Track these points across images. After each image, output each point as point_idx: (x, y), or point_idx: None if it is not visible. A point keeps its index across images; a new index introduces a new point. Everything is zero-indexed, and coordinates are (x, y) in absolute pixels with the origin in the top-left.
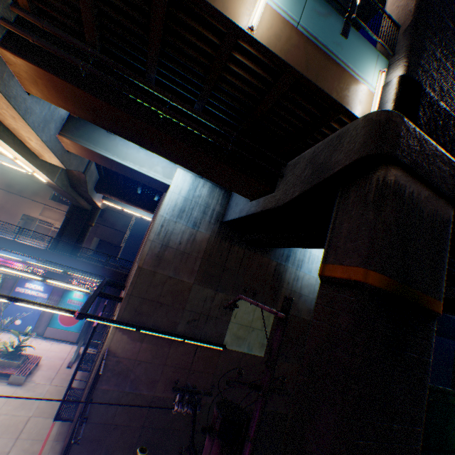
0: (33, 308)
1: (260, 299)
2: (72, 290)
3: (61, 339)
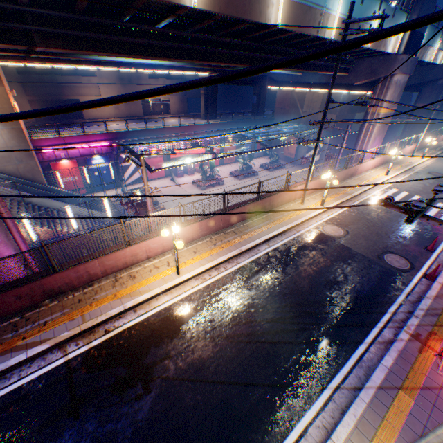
0: (248, 149)
1: (360, 111)
2: (258, 136)
3: (258, 157)
